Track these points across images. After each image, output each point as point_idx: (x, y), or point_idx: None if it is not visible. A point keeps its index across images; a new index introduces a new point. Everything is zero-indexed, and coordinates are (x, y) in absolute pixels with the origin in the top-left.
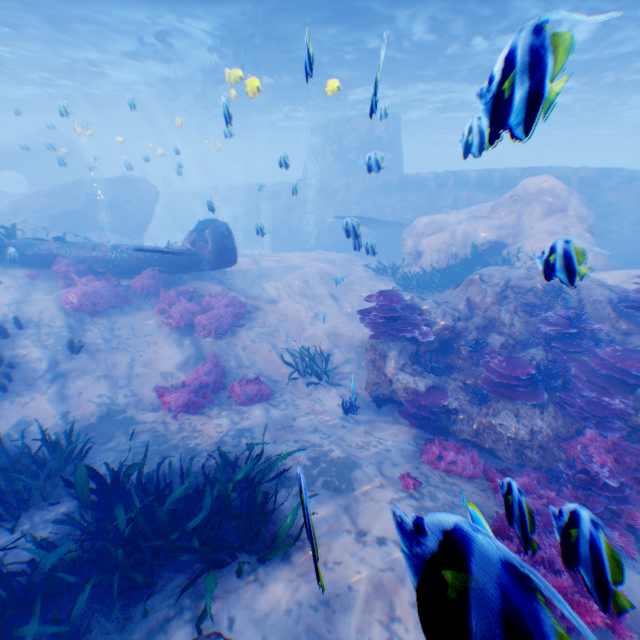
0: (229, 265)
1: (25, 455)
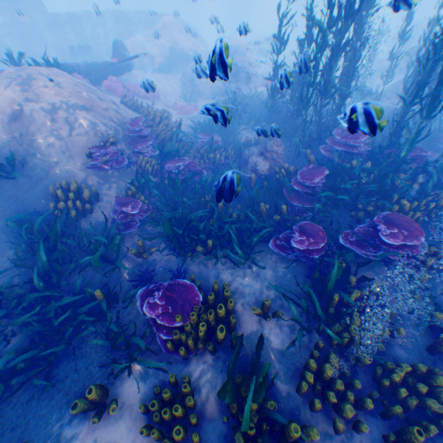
0: (132, 68)
1: None
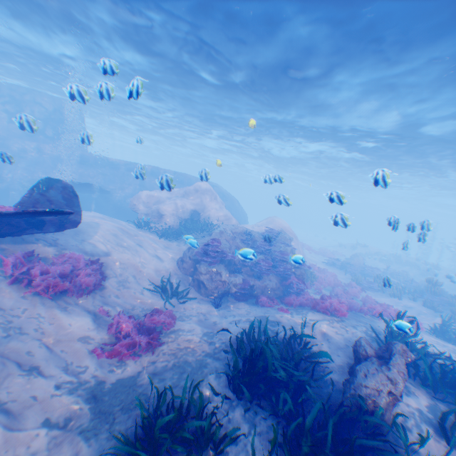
0: (74, 224)
1: (155, 429)
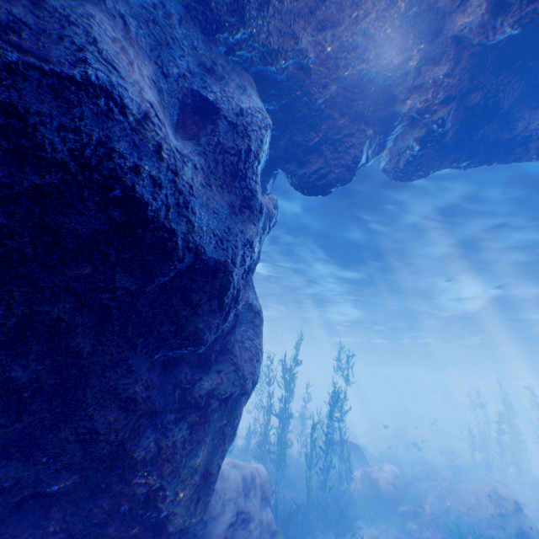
0: None
1: None
